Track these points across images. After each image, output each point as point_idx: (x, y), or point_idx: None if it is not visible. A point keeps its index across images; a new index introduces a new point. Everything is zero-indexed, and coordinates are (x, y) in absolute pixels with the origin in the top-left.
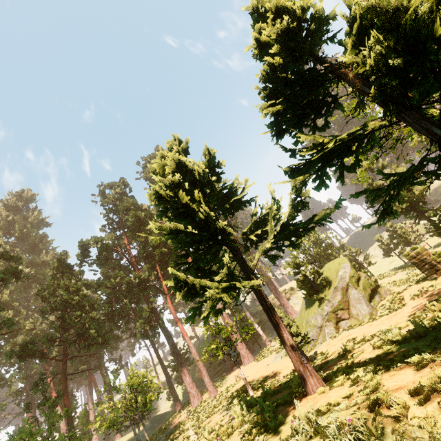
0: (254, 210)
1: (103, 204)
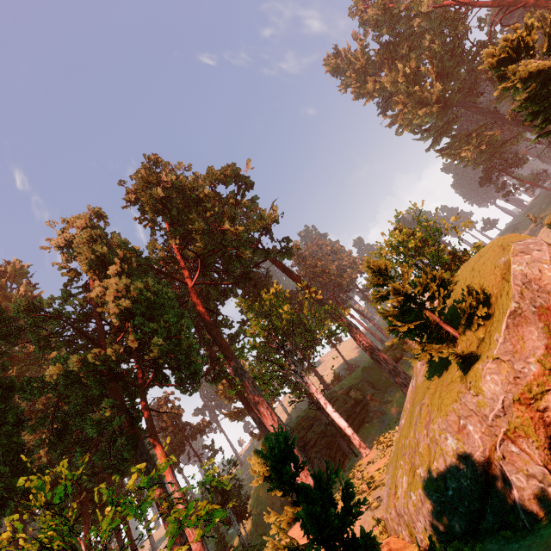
0: None
1: (57, 250)
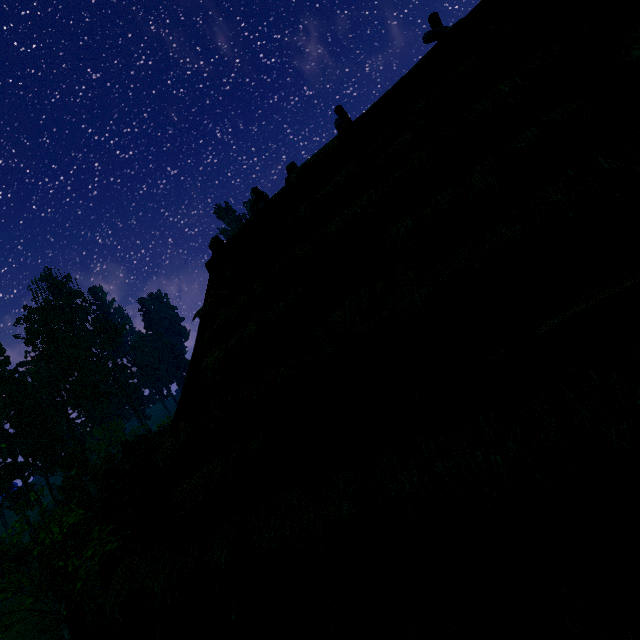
0: None
1: None
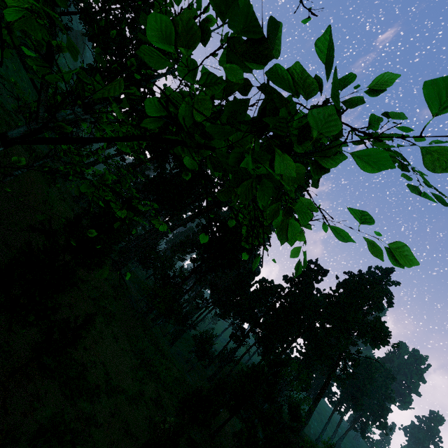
0: (262, 409)
1: None
